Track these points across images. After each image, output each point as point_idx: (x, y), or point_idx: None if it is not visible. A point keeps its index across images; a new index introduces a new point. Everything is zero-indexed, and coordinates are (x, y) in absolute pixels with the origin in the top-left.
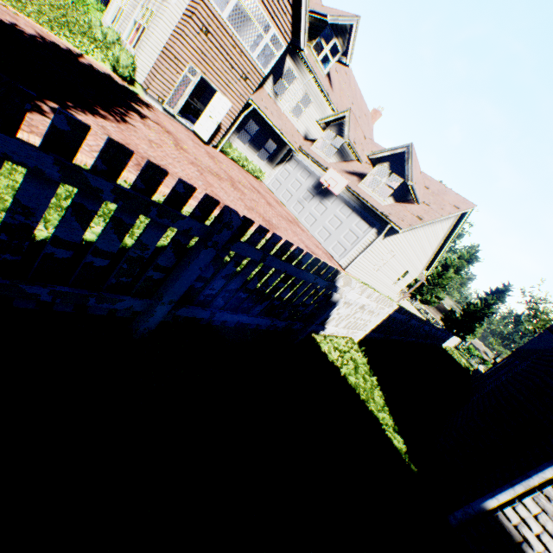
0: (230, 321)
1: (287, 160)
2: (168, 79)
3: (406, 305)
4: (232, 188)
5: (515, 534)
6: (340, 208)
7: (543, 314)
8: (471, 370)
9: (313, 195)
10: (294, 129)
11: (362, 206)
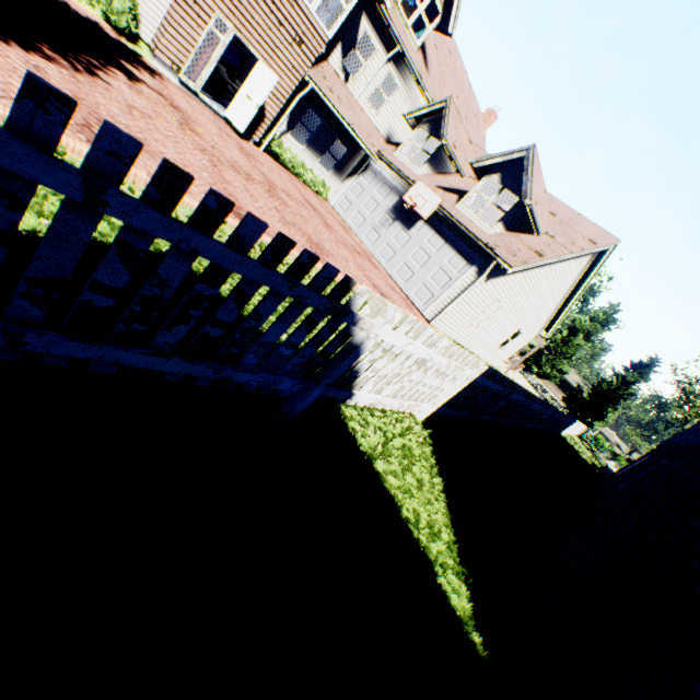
0: (98, 362)
1: (361, 170)
2: (186, 36)
3: (517, 378)
4: (266, 194)
5: None
6: (428, 238)
7: (699, 398)
8: (598, 467)
9: (393, 219)
10: (371, 126)
11: (459, 235)
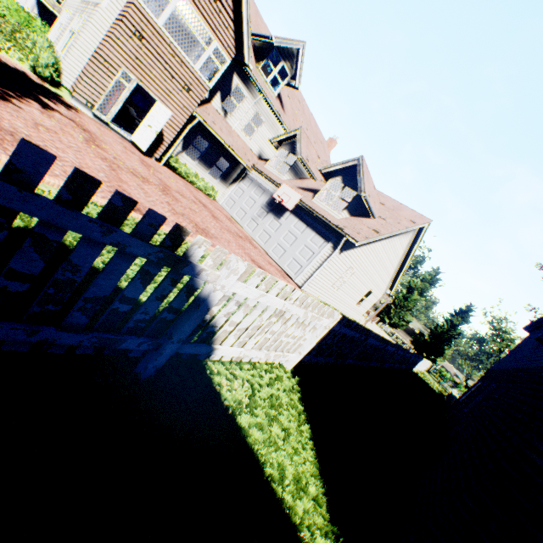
0: None
1: (241, 178)
2: (98, 83)
3: (374, 328)
4: (160, 192)
5: None
6: (294, 224)
7: (506, 333)
8: (445, 395)
9: (267, 212)
10: (246, 147)
11: (317, 221)
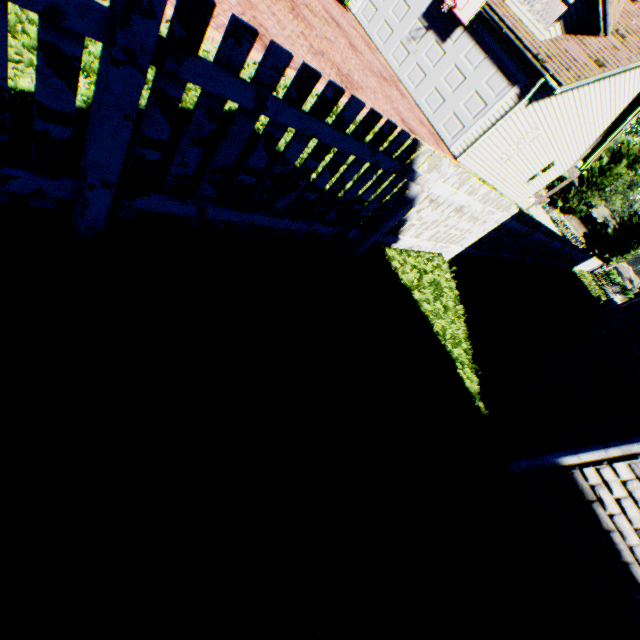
0: (239, 223)
1: None
2: None
3: (538, 215)
4: (290, 16)
5: (588, 493)
6: (466, 52)
7: None
8: (602, 300)
9: (426, 29)
10: None
11: (504, 46)
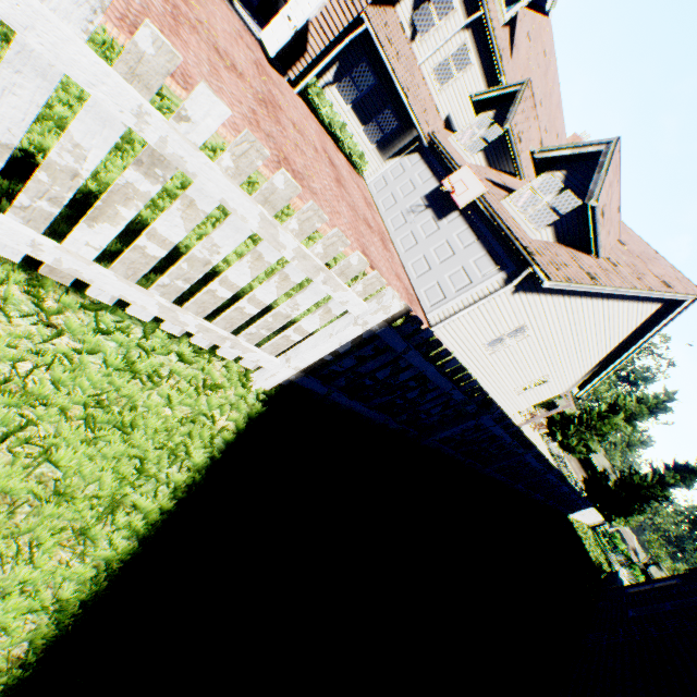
0: None
1: (408, 151)
2: None
3: (534, 439)
4: (250, 96)
5: None
6: (459, 231)
7: None
8: (605, 570)
9: (426, 206)
10: (431, 102)
11: (495, 234)
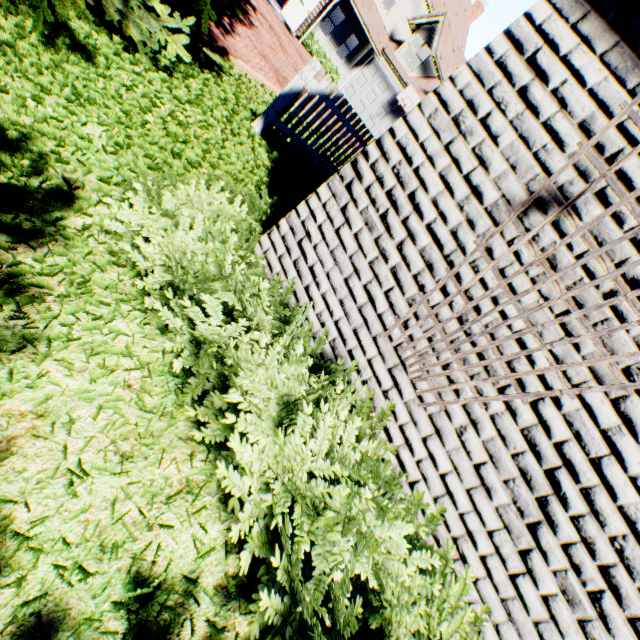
0: None
1: (366, 63)
2: None
3: None
4: None
5: None
6: None
7: None
8: None
9: (386, 113)
10: (381, 25)
11: None
